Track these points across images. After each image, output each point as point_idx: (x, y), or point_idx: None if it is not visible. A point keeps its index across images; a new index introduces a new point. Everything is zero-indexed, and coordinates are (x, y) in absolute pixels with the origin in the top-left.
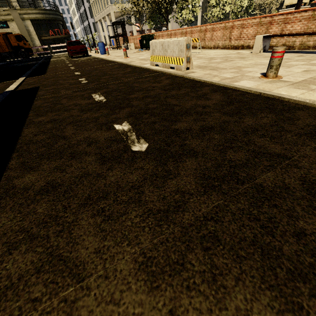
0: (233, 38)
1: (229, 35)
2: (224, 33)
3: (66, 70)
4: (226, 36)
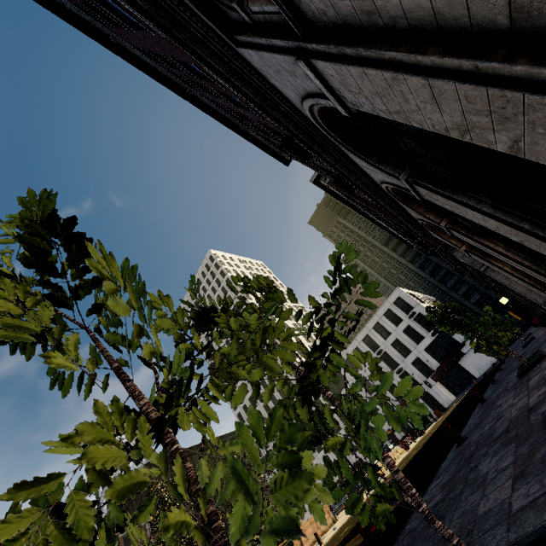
0: None
1: None
2: None
3: None
4: None
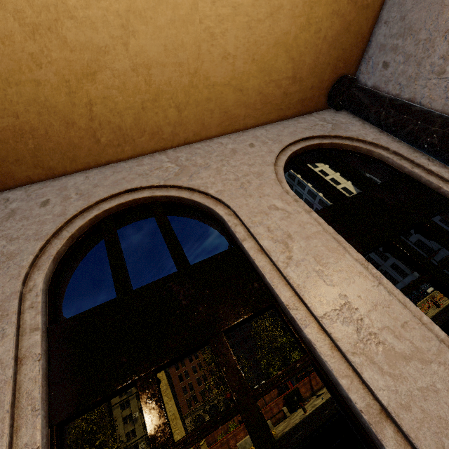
0: (232, 446)
1: (228, 447)
2: (223, 448)
3: None
4: (226, 448)
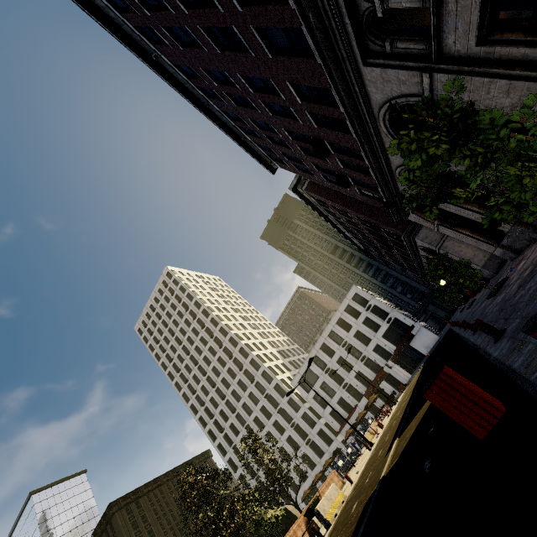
0: None
1: None
2: None
3: (343, 534)
4: None
